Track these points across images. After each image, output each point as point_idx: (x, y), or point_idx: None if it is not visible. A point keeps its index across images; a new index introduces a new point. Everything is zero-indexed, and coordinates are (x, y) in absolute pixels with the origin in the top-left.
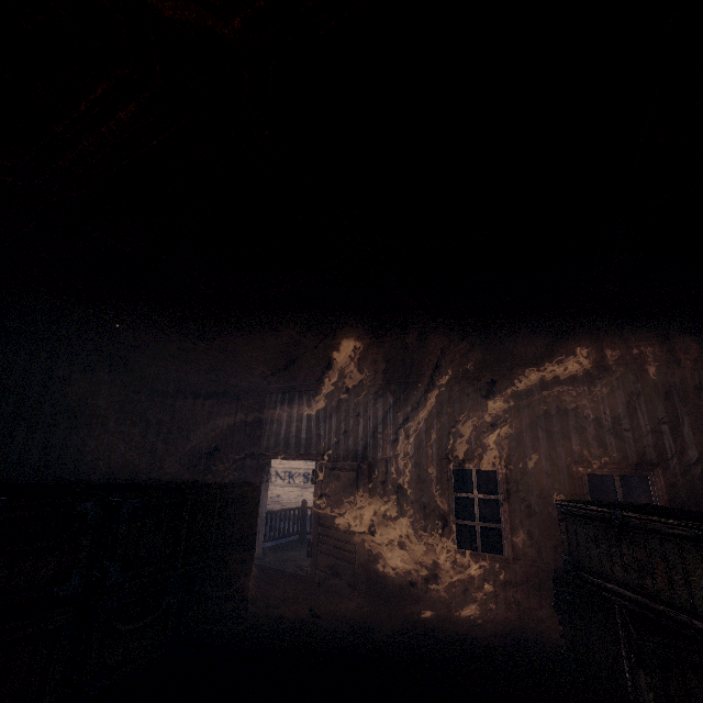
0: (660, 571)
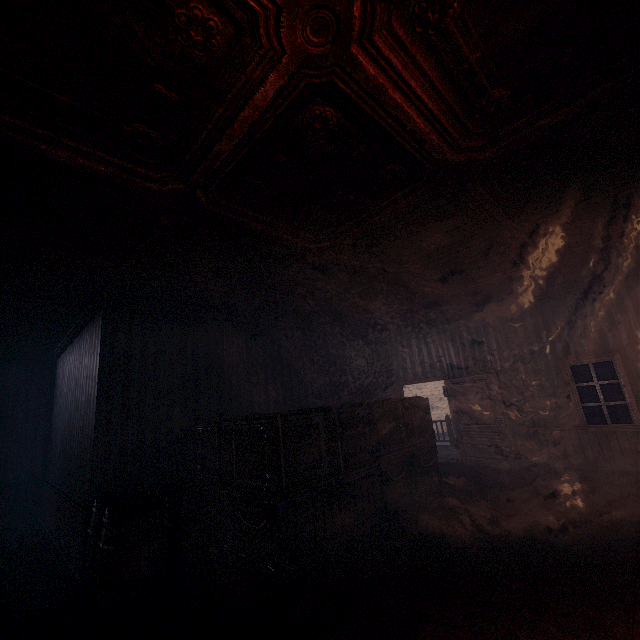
0: None
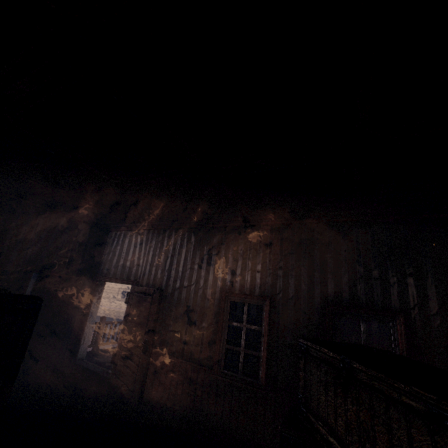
0: (383, 444)
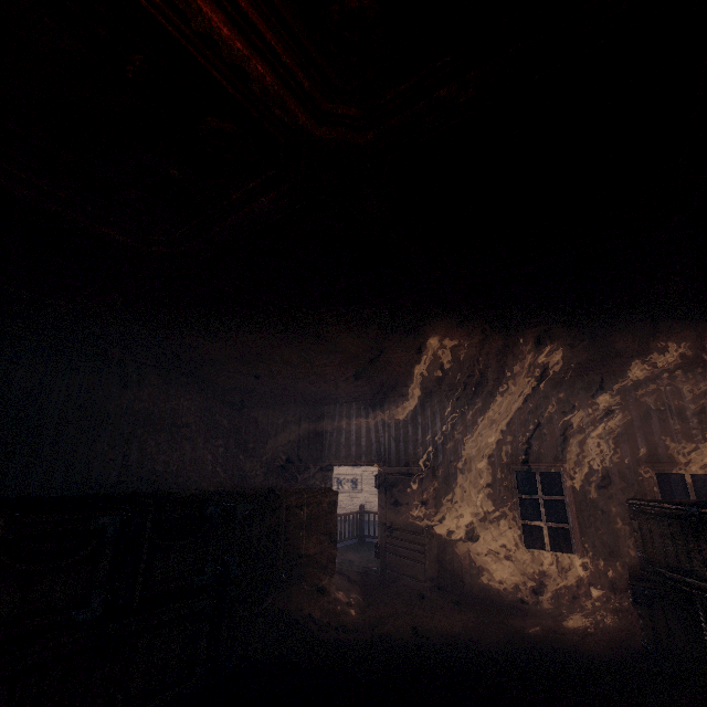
0: None
